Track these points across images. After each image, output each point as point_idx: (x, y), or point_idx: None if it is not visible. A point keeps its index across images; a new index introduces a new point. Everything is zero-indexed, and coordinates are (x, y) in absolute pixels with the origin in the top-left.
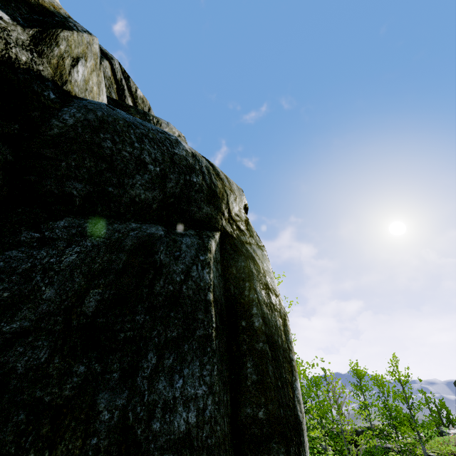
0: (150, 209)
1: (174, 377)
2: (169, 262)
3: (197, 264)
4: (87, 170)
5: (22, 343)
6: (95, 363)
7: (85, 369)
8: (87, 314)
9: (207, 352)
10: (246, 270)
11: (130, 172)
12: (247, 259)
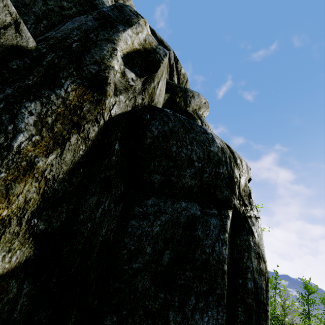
0: (192, 192)
1: (203, 314)
2: (203, 237)
3: (219, 241)
4: (163, 167)
5: (140, 275)
6: (168, 294)
7: (164, 296)
8: (164, 265)
9: (221, 304)
10: (247, 243)
11: (184, 167)
12: (248, 234)
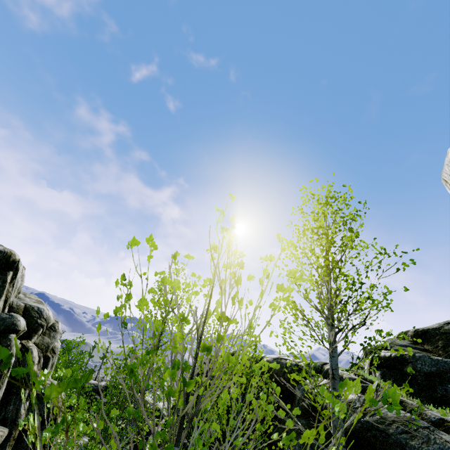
0: None
1: None
2: None
3: None
4: None
5: None
6: None
7: None
8: None
9: None
10: None
11: None
12: None
